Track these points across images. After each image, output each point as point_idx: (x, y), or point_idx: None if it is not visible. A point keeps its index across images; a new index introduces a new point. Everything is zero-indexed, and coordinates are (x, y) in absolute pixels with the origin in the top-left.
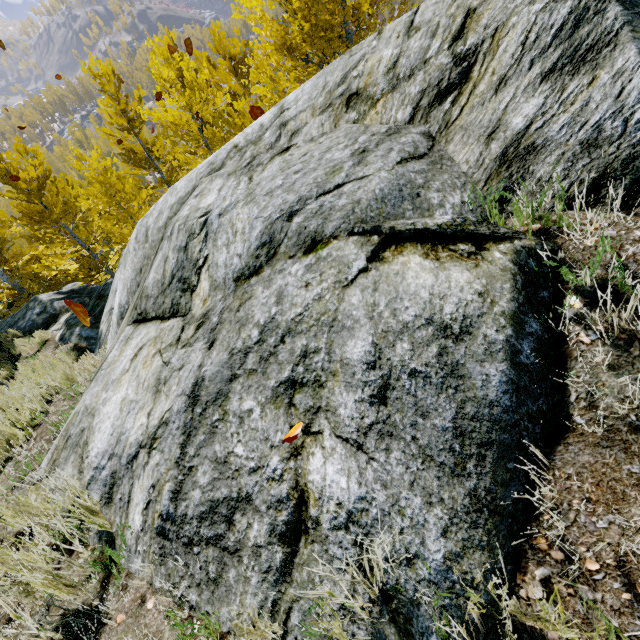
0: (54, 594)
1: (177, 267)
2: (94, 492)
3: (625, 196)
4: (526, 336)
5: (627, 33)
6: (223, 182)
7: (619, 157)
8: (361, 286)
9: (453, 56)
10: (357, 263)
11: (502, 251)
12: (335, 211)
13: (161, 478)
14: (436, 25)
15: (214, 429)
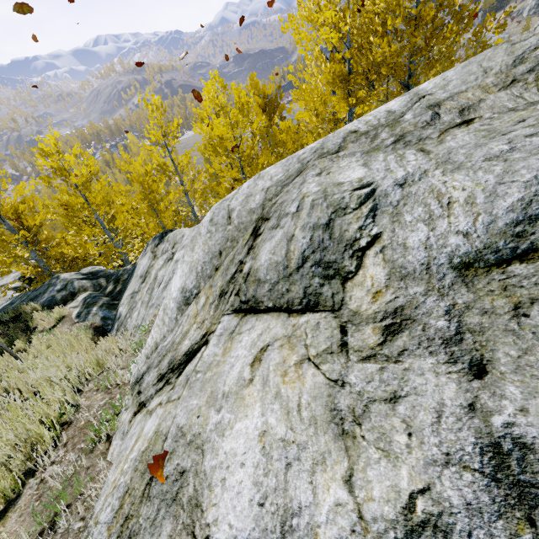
0: None
1: (312, 248)
2: None
3: None
4: None
5: None
6: (363, 159)
7: None
8: None
9: None
10: None
11: None
12: None
13: None
14: None
15: None
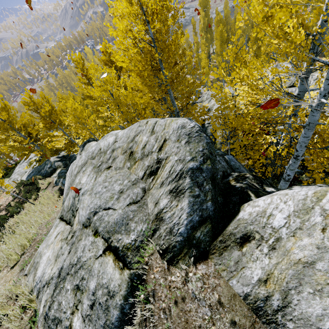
0: (16, 328)
1: (72, 204)
2: (35, 291)
3: (169, 260)
4: (128, 303)
5: (187, 193)
6: (90, 171)
7: (172, 244)
8: (99, 261)
9: (157, 157)
10: (100, 251)
11: (127, 273)
12: (103, 222)
13: (48, 299)
14: (158, 136)
15: (61, 290)
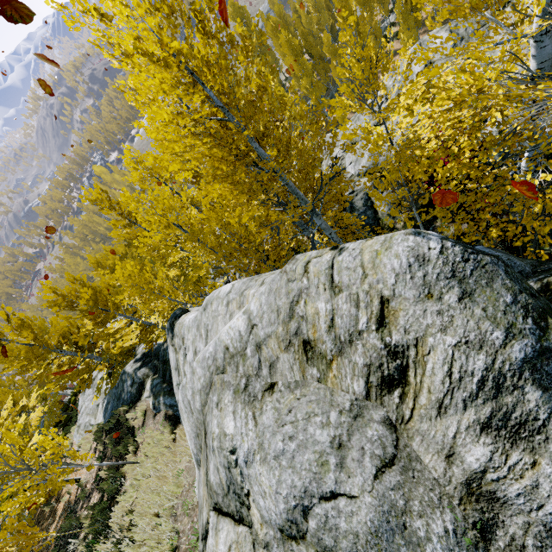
0: None
1: (228, 481)
2: None
3: None
4: None
5: None
6: (233, 402)
7: None
8: None
9: (384, 343)
10: None
11: None
12: (341, 536)
13: None
14: (356, 295)
15: None
